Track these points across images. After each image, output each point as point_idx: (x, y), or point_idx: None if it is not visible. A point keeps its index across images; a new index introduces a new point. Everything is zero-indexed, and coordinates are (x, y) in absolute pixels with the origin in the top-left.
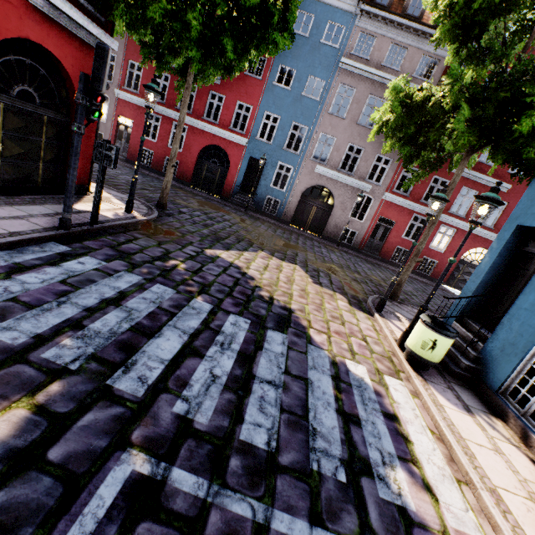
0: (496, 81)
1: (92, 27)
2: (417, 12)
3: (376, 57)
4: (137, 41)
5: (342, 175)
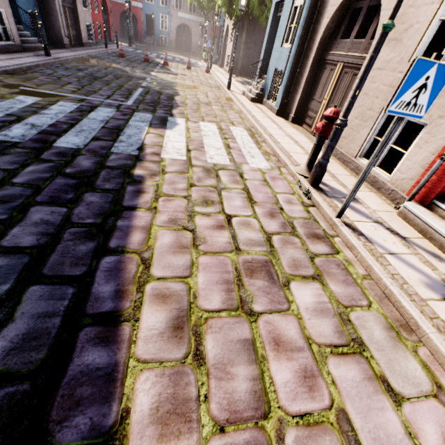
0: None
1: None
2: None
3: None
4: None
5: (191, 15)
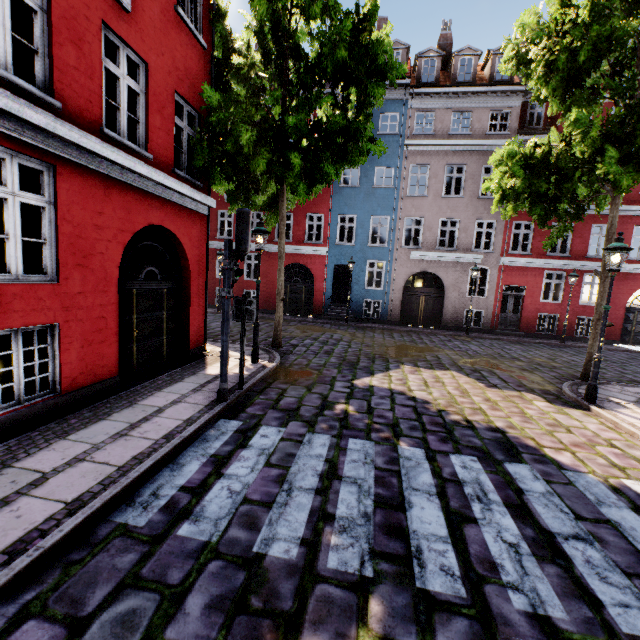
0: (635, 114)
1: (196, 195)
2: (468, 77)
3: (440, 129)
4: (222, 192)
5: (443, 253)
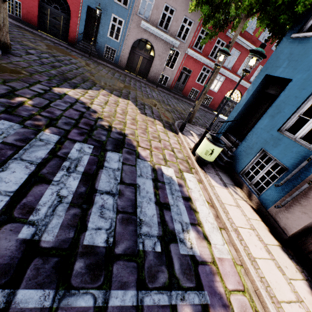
0: None
1: None
2: None
3: None
4: None
5: (160, 31)
